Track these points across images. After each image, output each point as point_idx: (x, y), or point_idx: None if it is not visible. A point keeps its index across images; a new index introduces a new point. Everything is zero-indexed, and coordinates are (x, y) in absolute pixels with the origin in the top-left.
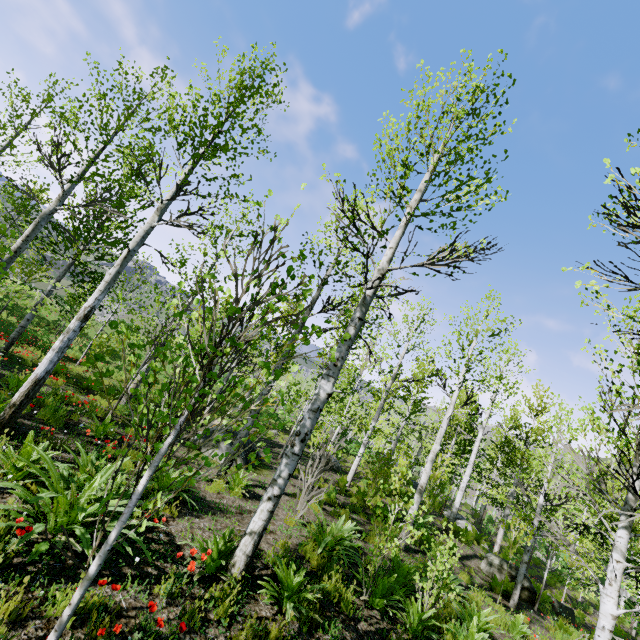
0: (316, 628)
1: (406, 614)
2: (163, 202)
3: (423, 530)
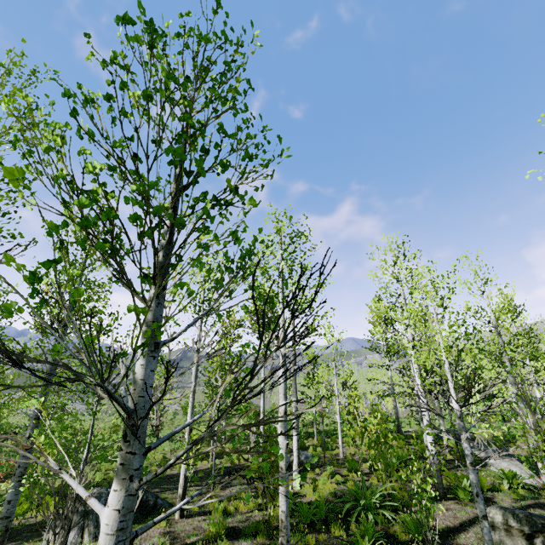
0: None
1: None
2: None
3: None
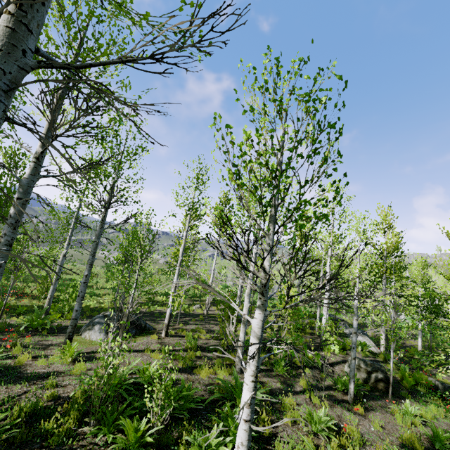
0: None
1: (116, 436)
2: None
3: (120, 358)
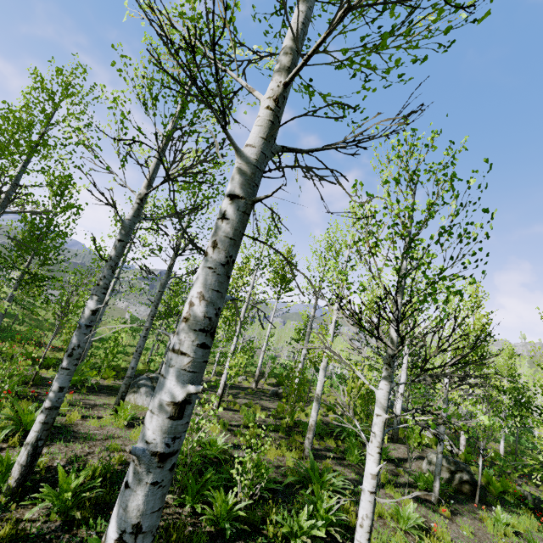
0: (82, 525)
1: (206, 507)
2: (1, 197)
3: (214, 421)
